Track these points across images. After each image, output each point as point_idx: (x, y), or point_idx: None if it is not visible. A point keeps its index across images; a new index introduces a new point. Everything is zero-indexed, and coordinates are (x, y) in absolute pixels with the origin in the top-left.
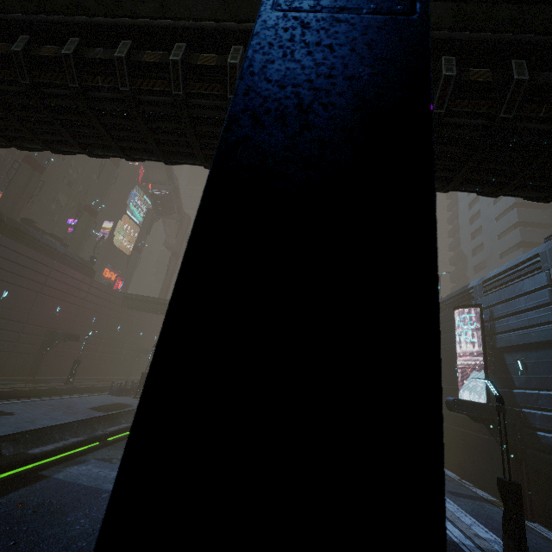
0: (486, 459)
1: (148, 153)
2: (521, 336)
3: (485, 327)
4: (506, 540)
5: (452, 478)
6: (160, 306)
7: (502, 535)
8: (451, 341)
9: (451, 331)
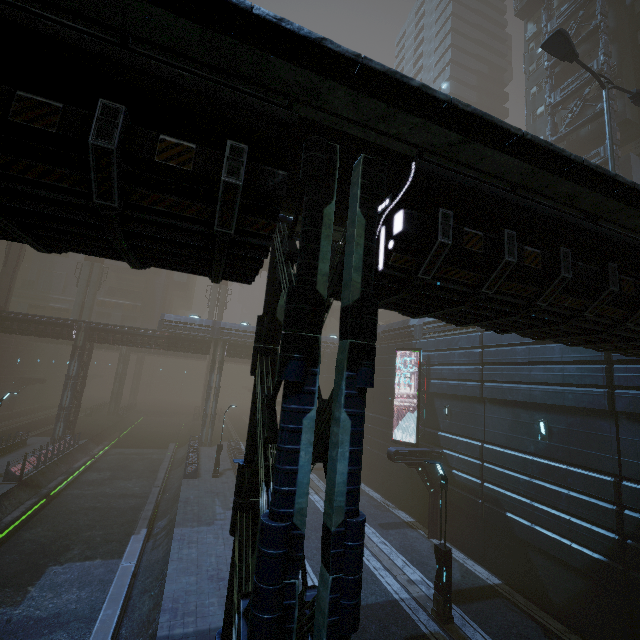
0: (408, 485)
1: (12, 237)
2: (451, 387)
3: (421, 370)
4: (437, 595)
5: (379, 502)
6: (1, 322)
7: (434, 591)
8: (388, 375)
9: (389, 365)
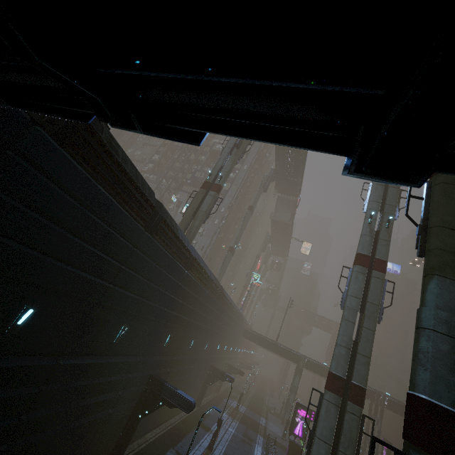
0: None
1: None
2: None
3: None
4: None
5: None
6: None
7: None
8: None
9: None
